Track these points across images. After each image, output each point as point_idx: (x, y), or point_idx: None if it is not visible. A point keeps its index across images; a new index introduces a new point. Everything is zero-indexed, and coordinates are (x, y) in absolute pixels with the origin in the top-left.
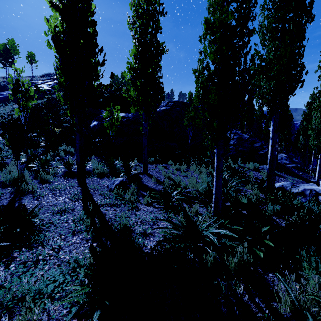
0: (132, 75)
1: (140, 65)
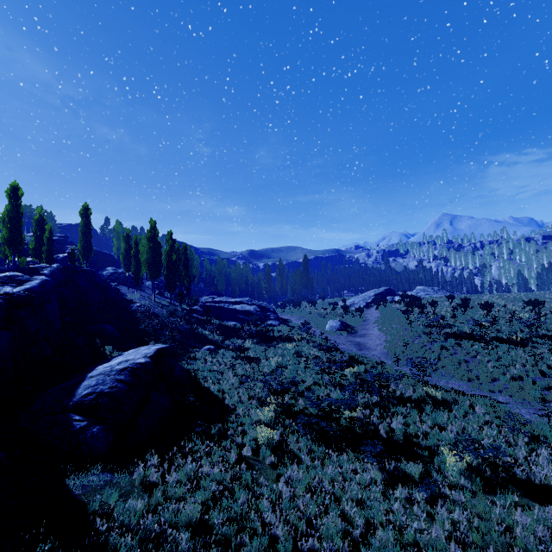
0: (34, 247)
1: (36, 245)
